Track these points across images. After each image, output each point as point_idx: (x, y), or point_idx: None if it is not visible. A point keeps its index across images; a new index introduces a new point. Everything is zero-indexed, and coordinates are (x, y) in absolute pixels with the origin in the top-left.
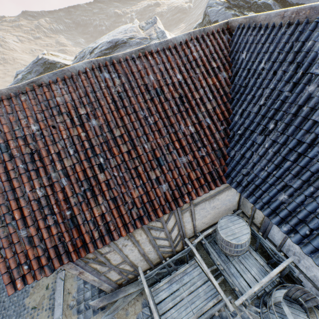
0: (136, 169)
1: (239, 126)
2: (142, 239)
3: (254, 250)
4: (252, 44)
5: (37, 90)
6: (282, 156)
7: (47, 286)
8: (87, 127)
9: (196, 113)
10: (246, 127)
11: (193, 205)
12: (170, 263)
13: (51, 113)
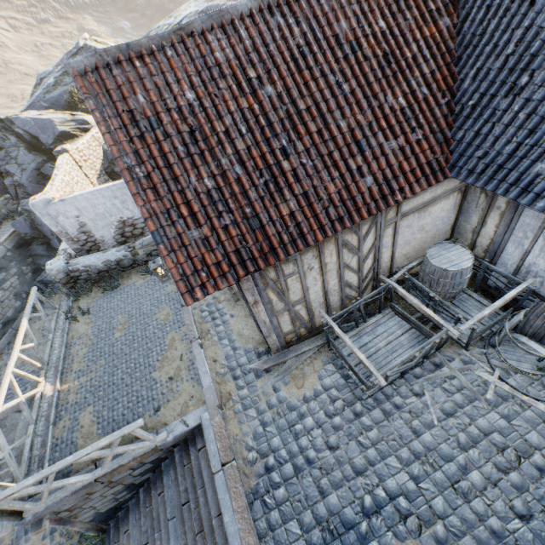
0: (330, 156)
1: (471, 94)
2: (331, 264)
3: (473, 292)
4: None
5: (187, 42)
6: (540, 115)
7: (181, 357)
8: (261, 97)
9: (408, 79)
10: (484, 93)
11: (400, 215)
12: (360, 307)
13: (209, 76)
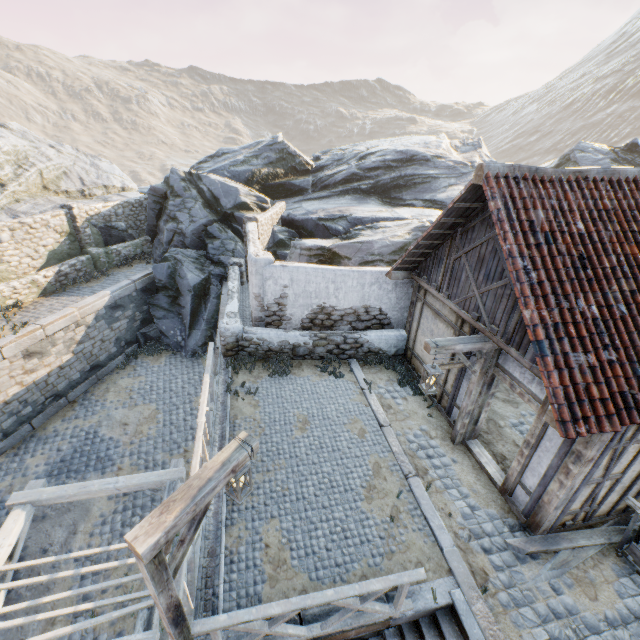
0: None
1: None
2: None
3: None
4: None
5: (582, 183)
6: None
7: (398, 492)
8: None
9: None
10: None
11: None
12: None
13: (596, 216)
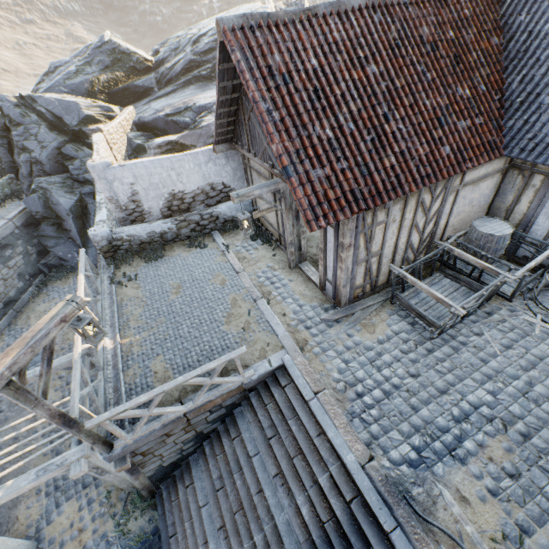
0: (418, 126)
1: (519, 94)
2: (407, 221)
3: (506, 261)
4: (534, 4)
5: (312, 20)
6: None
7: (248, 312)
8: (368, 72)
9: (471, 77)
10: (530, 93)
11: (462, 184)
12: (421, 265)
13: (328, 50)
